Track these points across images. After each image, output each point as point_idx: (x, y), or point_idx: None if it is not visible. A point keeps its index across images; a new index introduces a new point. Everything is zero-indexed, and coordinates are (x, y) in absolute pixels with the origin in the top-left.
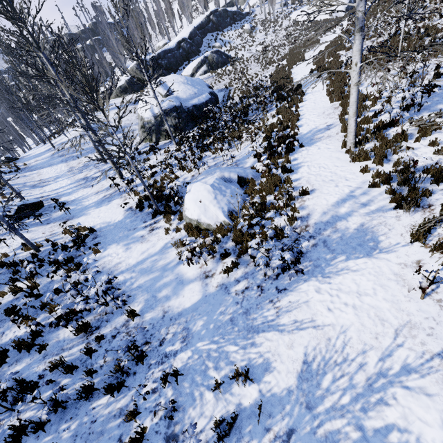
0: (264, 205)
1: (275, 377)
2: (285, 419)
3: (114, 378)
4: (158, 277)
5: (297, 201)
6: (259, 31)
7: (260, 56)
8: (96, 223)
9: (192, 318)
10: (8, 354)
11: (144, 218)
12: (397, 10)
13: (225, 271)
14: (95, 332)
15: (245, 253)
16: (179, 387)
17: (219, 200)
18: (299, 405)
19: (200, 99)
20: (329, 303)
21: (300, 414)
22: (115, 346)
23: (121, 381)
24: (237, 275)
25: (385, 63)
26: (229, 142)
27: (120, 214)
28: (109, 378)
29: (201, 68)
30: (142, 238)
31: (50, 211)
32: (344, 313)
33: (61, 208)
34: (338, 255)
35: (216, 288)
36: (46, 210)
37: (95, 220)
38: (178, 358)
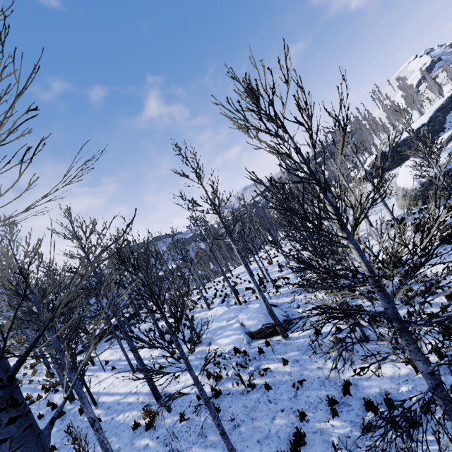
0: None
1: None
2: None
3: None
4: None
5: None
6: None
7: None
8: None
9: None
10: None
11: None
12: None
13: None
14: None
15: None
16: None
17: None
18: None
19: None
20: None
21: None
22: None
23: None
24: None
25: None
26: None
27: None
28: None
29: (451, 140)
30: None
31: None
32: None
33: None
34: None
35: None
36: None
37: None
38: None
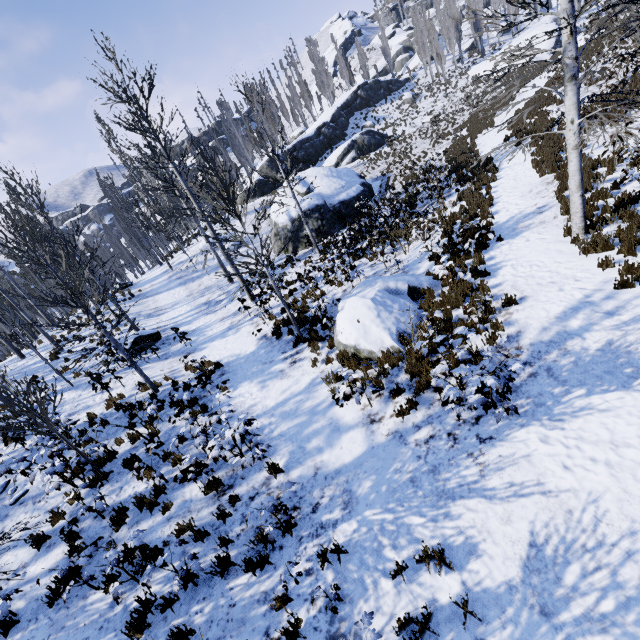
0: (449, 322)
1: (486, 564)
2: (507, 627)
3: (255, 552)
4: (305, 422)
5: (500, 315)
6: (424, 98)
7: (428, 129)
8: (223, 357)
9: (355, 477)
10: (128, 513)
11: (282, 348)
12: (635, 38)
13: (398, 413)
14: (227, 492)
15: (426, 389)
16: (343, 569)
17: (384, 318)
18: (528, 608)
19: (349, 193)
20: (564, 458)
21: (530, 622)
22: (254, 510)
23: (265, 555)
24: (415, 419)
25: (618, 114)
26: (392, 243)
27: (252, 344)
28: (249, 552)
29: (347, 155)
30: (282, 373)
31: (168, 344)
32: (591, 473)
33: (181, 339)
34: (573, 387)
35: (386, 437)
36: (163, 342)
37: (221, 353)
38: (339, 530)
